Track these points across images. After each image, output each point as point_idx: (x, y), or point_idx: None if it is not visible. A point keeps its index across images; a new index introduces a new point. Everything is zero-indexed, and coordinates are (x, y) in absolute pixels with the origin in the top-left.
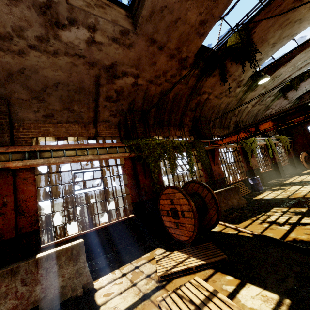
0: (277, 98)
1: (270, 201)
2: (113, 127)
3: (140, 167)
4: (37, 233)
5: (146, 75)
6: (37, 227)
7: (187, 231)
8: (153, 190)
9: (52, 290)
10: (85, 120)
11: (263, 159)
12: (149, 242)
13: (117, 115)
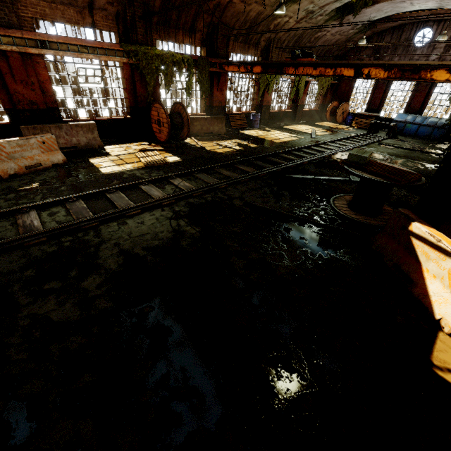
0: (334, 19)
1: (242, 136)
2: (111, 19)
3: (138, 76)
4: (58, 110)
5: None
6: (57, 106)
7: (164, 136)
8: (147, 101)
9: (82, 142)
10: (80, 5)
11: (286, 97)
12: (141, 139)
13: (115, 4)
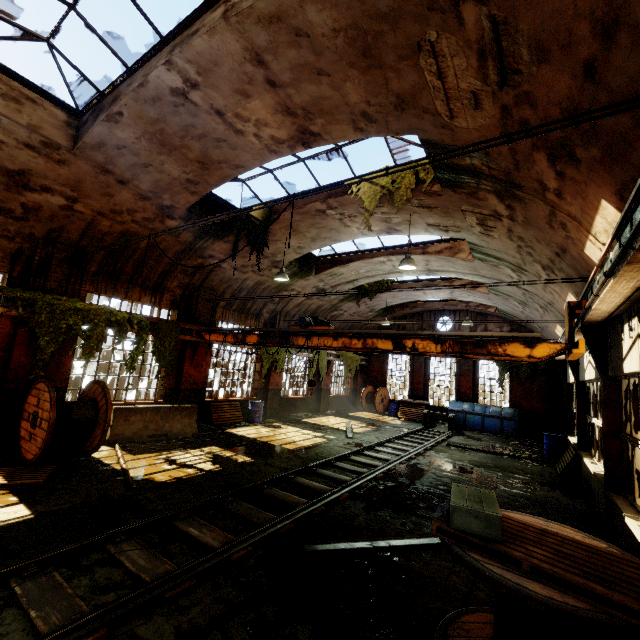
0: (349, 300)
1: (229, 438)
2: (1, 255)
3: (25, 336)
4: None
5: (92, 203)
6: None
7: (35, 447)
8: (28, 377)
9: None
10: None
11: (304, 379)
12: None
13: (18, 240)
